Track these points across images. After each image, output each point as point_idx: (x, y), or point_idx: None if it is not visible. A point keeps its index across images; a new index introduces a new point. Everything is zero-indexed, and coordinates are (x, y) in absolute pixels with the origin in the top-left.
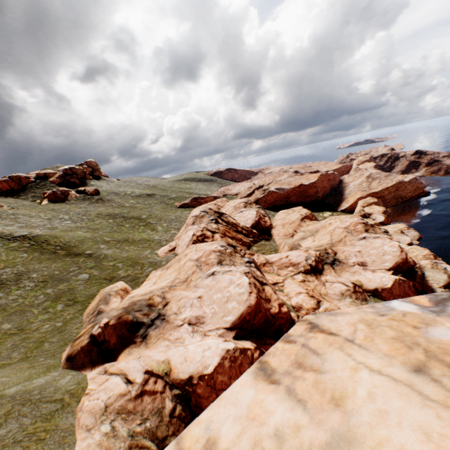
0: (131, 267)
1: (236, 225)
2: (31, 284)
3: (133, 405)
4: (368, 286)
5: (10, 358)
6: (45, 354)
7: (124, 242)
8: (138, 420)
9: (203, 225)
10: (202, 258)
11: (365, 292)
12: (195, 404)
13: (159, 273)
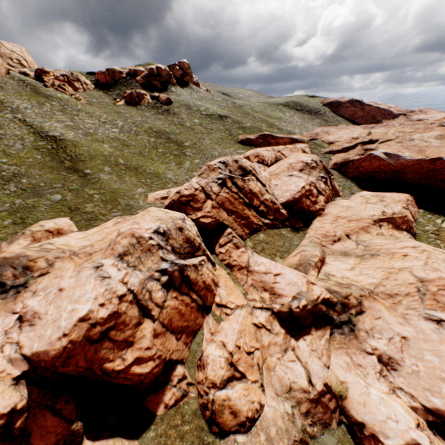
0: (103, 204)
1: (254, 195)
2: (14, 189)
3: None
4: (352, 408)
5: None
6: None
7: (131, 170)
8: None
9: (203, 182)
10: (120, 236)
11: (341, 412)
12: None
13: (109, 225)
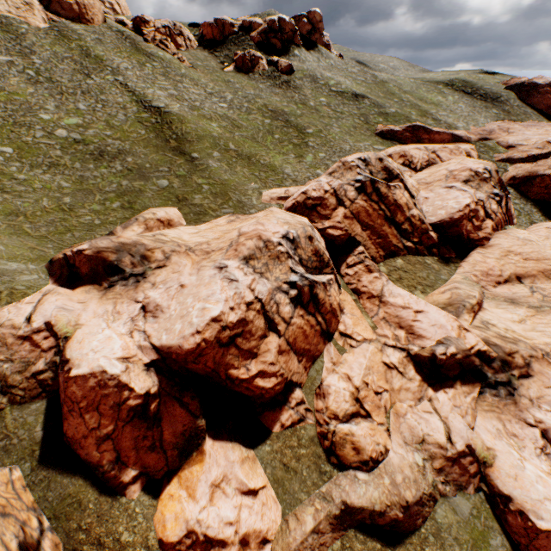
0: (212, 197)
1: (398, 208)
2: (119, 168)
3: (13, 341)
4: (498, 478)
5: (38, 230)
6: (58, 243)
7: (243, 159)
8: (4, 355)
9: (336, 183)
10: (243, 236)
11: (482, 479)
12: (59, 385)
13: (221, 222)
